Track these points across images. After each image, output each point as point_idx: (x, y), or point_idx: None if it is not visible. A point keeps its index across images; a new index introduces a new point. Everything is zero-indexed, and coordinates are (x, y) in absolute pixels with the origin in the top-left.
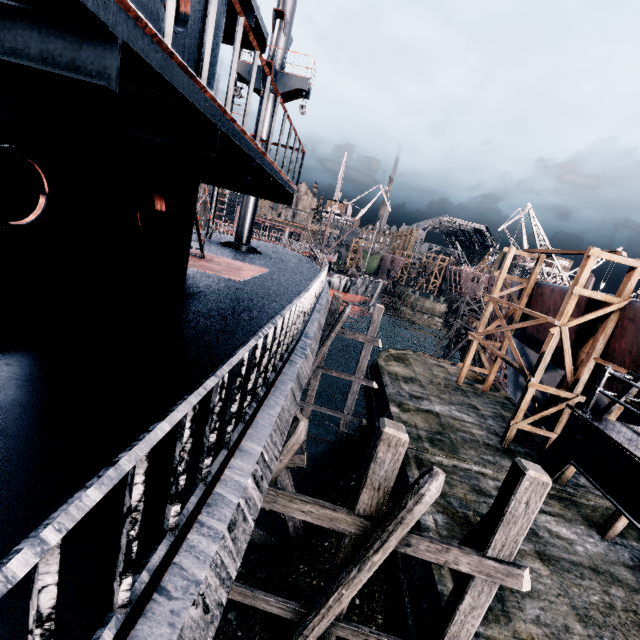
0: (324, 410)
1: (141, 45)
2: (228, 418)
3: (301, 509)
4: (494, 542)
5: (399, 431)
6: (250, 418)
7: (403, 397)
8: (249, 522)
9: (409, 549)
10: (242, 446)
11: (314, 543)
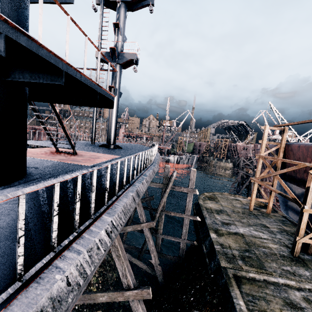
0: (169, 238)
1: None
2: None
3: None
4: None
5: None
6: None
7: (217, 225)
8: None
9: None
10: None
11: None
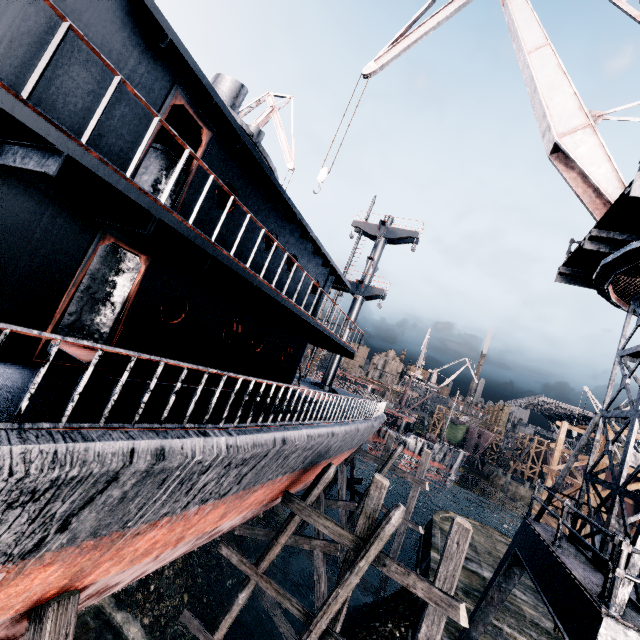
0: None
1: (304, 316)
2: (303, 411)
3: (324, 524)
4: (439, 574)
5: (383, 479)
6: (308, 423)
7: None
8: (302, 439)
9: (385, 569)
10: (304, 425)
11: None
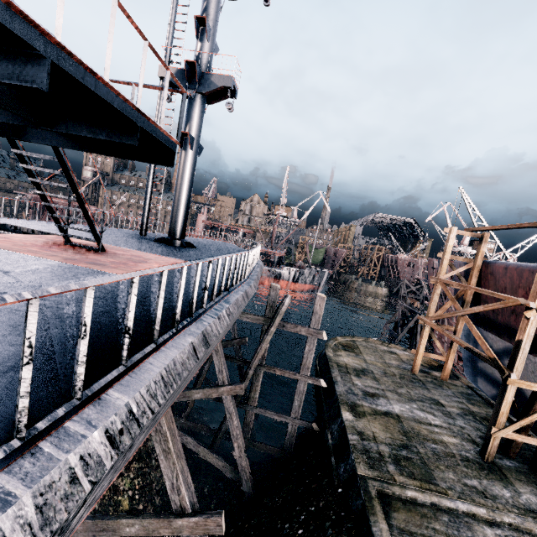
0: (269, 414)
1: None
2: None
3: None
4: None
5: None
6: None
7: (356, 396)
8: None
9: None
10: None
11: None
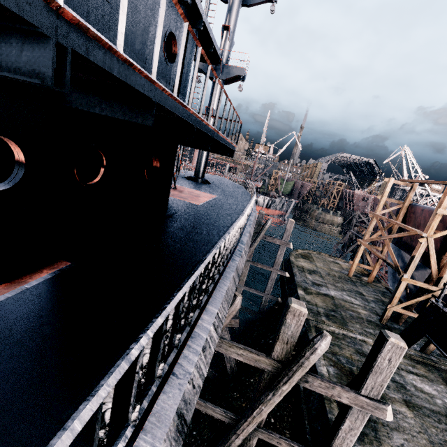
0: (251, 290)
1: (163, 101)
2: (200, 292)
3: (236, 352)
4: (366, 385)
5: (301, 306)
6: (210, 293)
7: (307, 284)
8: (212, 349)
9: (307, 384)
10: (207, 308)
11: (243, 379)
